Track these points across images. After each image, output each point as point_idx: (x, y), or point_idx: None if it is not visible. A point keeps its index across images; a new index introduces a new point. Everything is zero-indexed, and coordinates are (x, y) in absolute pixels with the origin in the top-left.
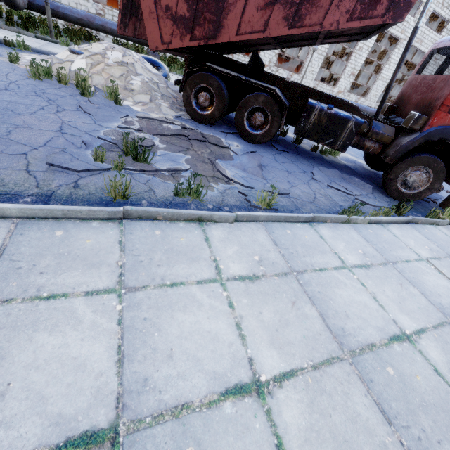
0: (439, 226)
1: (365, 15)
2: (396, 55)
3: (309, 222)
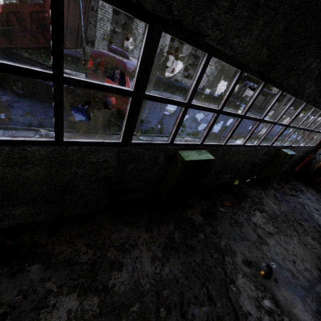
0: (107, 135)
1: (38, 42)
2: (186, 50)
3: (5, 129)
